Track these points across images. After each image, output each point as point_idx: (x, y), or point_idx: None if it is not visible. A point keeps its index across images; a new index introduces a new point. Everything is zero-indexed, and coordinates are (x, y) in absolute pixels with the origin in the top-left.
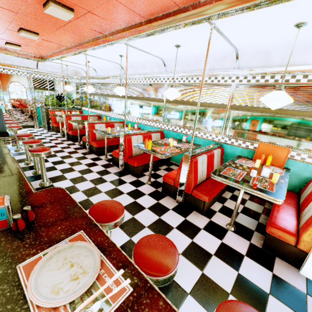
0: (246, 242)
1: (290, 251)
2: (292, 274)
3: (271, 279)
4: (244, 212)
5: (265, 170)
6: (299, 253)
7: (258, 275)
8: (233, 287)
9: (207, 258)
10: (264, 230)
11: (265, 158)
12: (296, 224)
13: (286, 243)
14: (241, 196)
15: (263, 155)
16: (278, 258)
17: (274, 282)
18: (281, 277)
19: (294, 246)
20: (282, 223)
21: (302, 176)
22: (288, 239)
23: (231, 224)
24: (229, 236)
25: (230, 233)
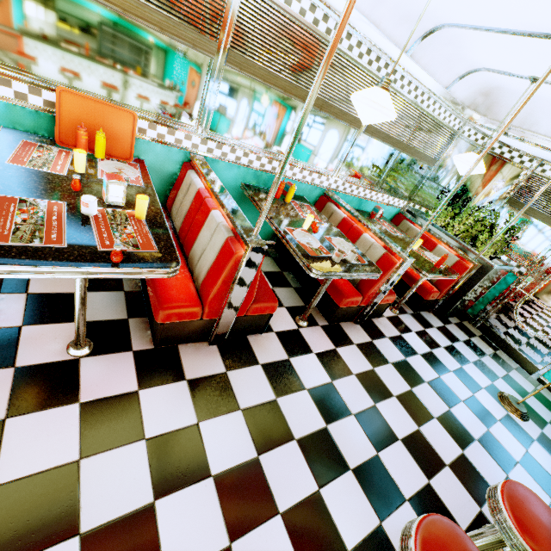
0: (127, 358)
1: (195, 328)
2: (205, 357)
3: (190, 392)
4: (91, 285)
5: (115, 189)
6: (206, 324)
7: (174, 407)
8: (153, 481)
9: (72, 484)
10: (143, 305)
11: (89, 139)
12: (192, 281)
13: (190, 322)
14: (85, 282)
15: (83, 132)
16: (181, 345)
17: (195, 395)
18: (198, 376)
19: (200, 320)
20: (176, 293)
21: (166, 172)
22: (192, 316)
23: (81, 344)
24: (90, 372)
25: (87, 364)
